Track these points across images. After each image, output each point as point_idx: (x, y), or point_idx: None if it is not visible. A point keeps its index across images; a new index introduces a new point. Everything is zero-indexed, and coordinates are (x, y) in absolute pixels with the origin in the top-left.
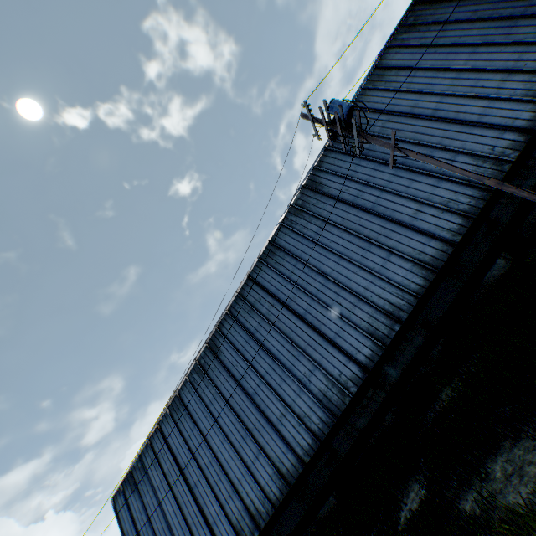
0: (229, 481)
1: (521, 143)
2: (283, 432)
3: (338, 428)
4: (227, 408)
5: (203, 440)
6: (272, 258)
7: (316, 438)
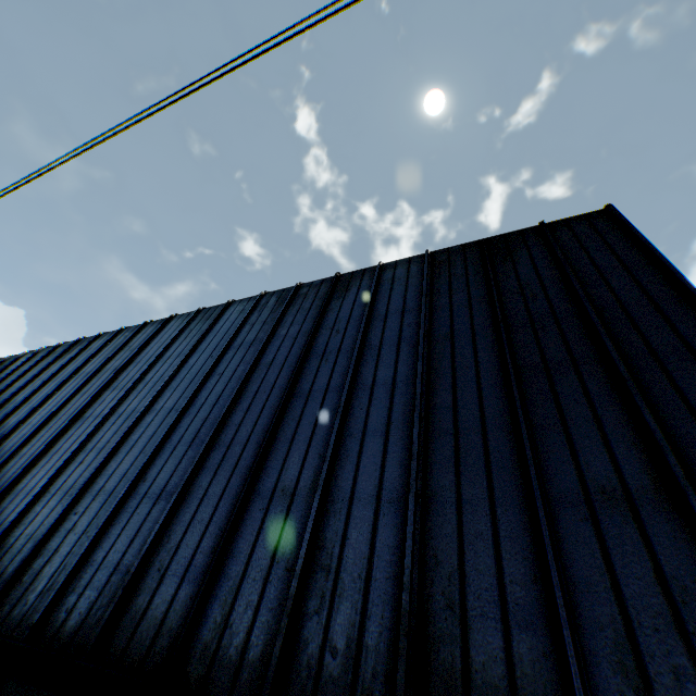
0: None
1: None
2: None
3: None
4: None
5: None
6: (1, 368)
7: None
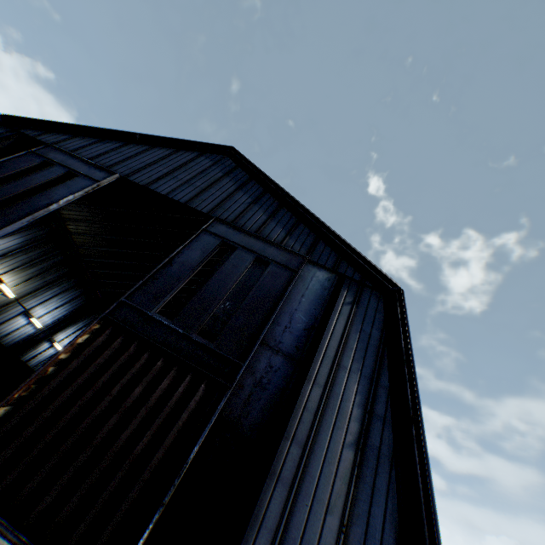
0: None
1: None
2: None
3: None
4: None
5: None
6: None
7: None
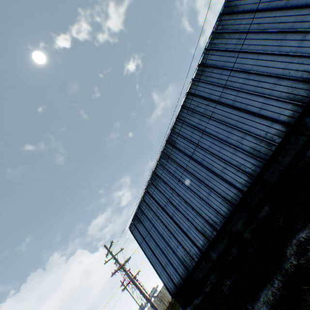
0: (193, 209)
1: None
2: (225, 178)
3: (267, 167)
4: (185, 172)
5: (173, 192)
6: (203, 75)
7: (250, 176)
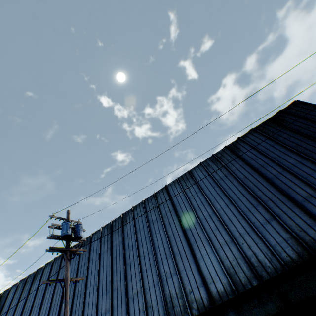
0: None
1: (204, 306)
2: None
3: None
4: None
5: None
6: (84, 246)
7: None
